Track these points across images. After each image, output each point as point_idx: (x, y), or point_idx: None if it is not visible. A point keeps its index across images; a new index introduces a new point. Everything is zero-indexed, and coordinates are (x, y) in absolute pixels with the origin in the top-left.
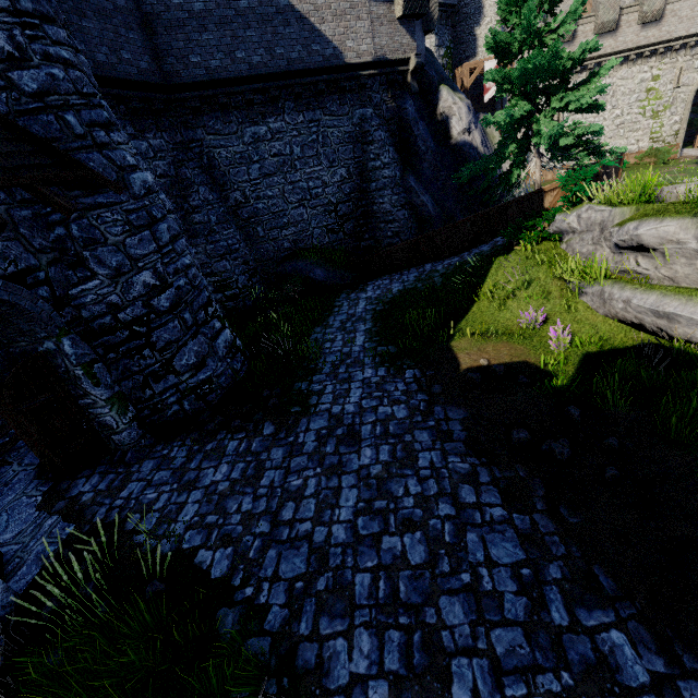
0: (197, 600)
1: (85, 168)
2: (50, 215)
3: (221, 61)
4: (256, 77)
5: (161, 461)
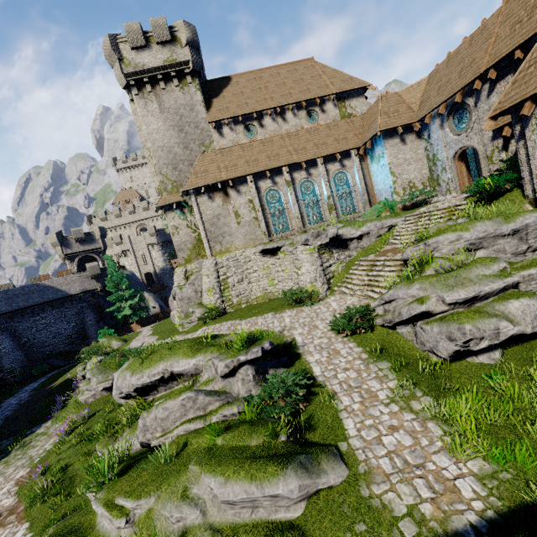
0: None
1: None
2: None
3: (21, 304)
4: (35, 305)
5: None
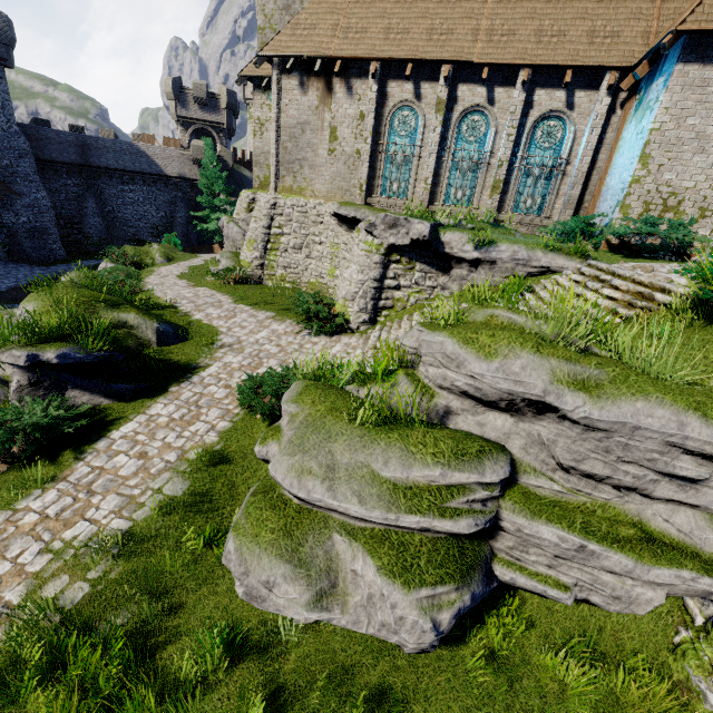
0: None
1: (14, 191)
2: (5, 198)
3: (111, 163)
4: (124, 171)
5: (7, 262)
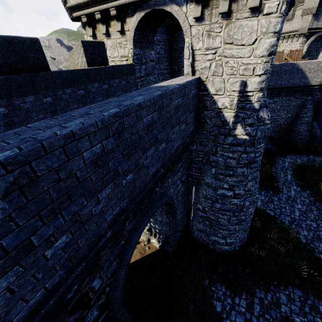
0: (270, 217)
1: None
2: None
3: (271, 83)
4: (278, 88)
5: None
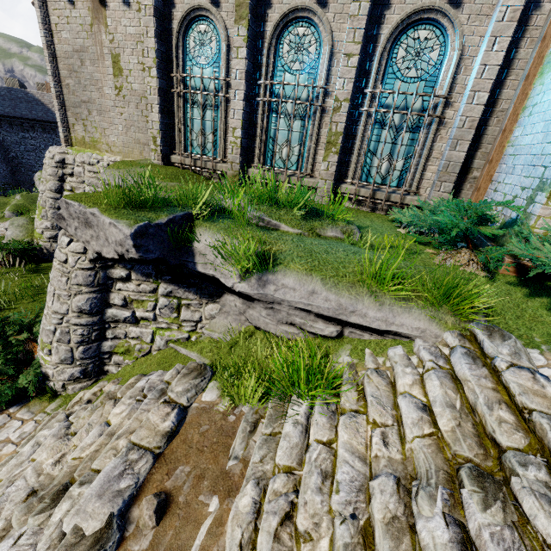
0: None
1: None
2: None
3: (8, 110)
4: (22, 118)
5: None
